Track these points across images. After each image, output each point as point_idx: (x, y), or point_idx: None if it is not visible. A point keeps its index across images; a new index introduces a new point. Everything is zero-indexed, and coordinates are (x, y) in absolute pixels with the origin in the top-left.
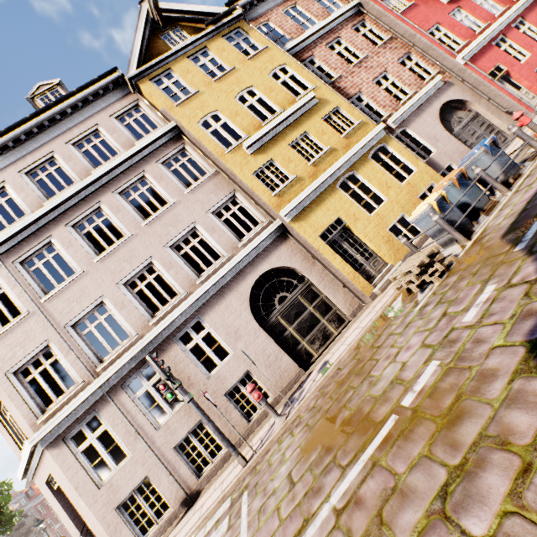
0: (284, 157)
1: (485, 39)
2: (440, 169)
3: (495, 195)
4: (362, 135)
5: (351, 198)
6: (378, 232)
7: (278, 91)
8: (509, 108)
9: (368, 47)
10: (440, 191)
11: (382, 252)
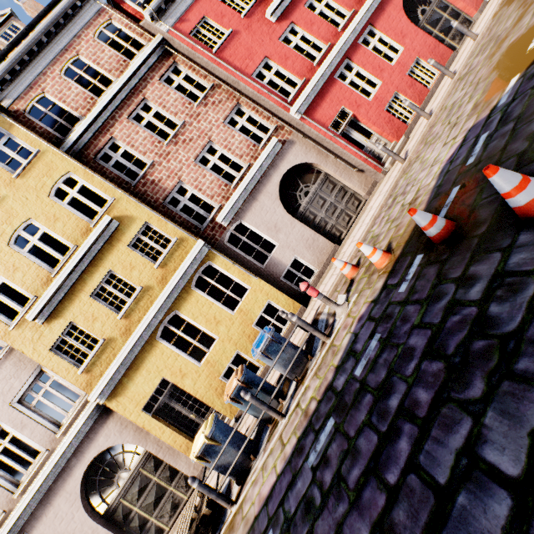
0: (86, 315)
1: (325, 74)
2: (283, 269)
3: (292, 382)
4: (180, 258)
5: (175, 348)
6: (210, 385)
7: (65, 219)
8: (359, 166)
9: (185, 108)
10: (203, 440)
11: (216, 408)
